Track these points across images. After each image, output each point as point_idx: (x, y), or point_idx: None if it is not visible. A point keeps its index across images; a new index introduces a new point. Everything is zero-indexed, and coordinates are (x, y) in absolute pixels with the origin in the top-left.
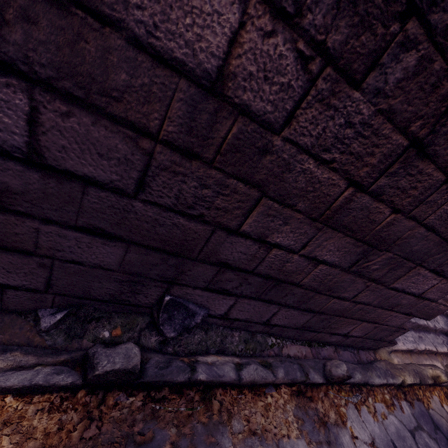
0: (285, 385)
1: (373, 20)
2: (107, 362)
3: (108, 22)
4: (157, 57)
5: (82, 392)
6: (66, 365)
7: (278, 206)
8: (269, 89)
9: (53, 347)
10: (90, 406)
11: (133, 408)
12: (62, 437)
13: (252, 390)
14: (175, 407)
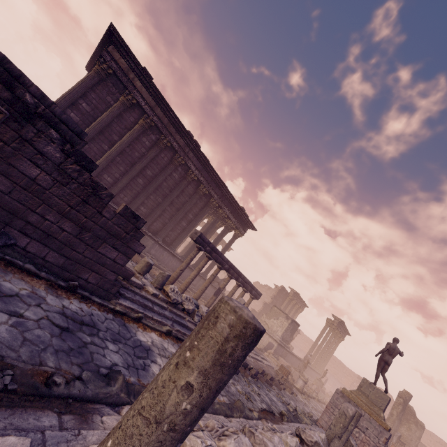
0: (45, 280)
1: (66, 178)
2: None
3: (16, 168)
4: (23, 173)
5: None
6: None
7: (48, 207)
8: (45, 183)
9: None
10: None
11: None
12: None
13: (28, 274)
14: None
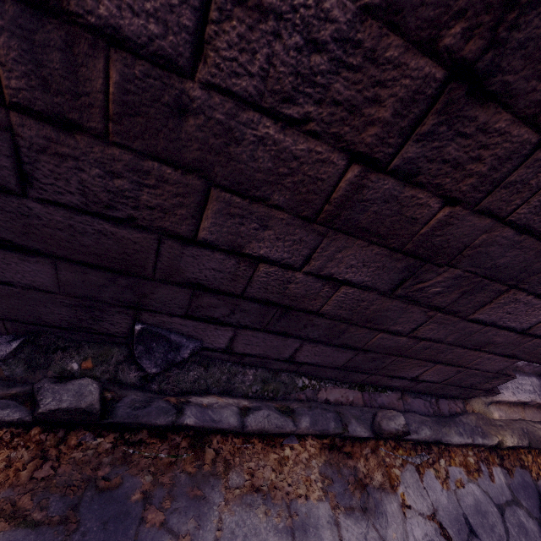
0: (313, 436)
1: None
2: (52, 399)
3: None
4: None
5: (37, 429)
6: (16, 399)
7: (241, 200)
8: None
9: (11, 378)
10: (47, 444)
11: (101, 450)
12: (10, 475)
13: (264, 440)
14: (154, 453)
